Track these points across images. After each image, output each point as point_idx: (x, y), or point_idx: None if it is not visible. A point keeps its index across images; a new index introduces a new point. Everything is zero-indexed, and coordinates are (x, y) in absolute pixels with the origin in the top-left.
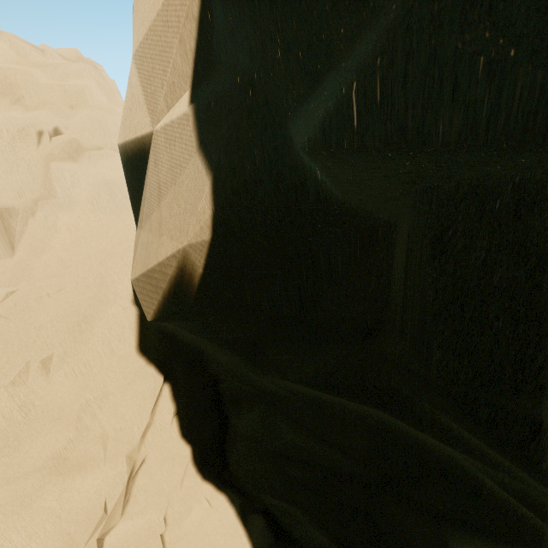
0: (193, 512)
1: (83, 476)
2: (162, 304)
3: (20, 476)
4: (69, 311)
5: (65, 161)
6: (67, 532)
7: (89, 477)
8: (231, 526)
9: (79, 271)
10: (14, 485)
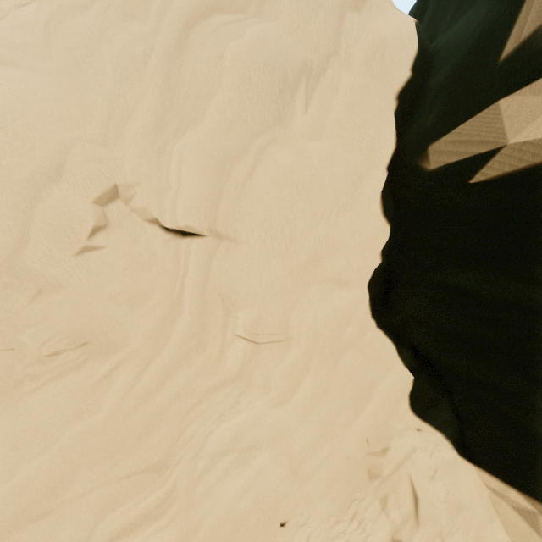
0: (366, 335)
1: (347, 291)
2: (529, 167)
3: (322, 281)
4: (351, 169)
5: (353, 12)
6: (338, 320)
7: (349, 292)
8: (390, 349)
9: (355, 134)
10: (321, 285)
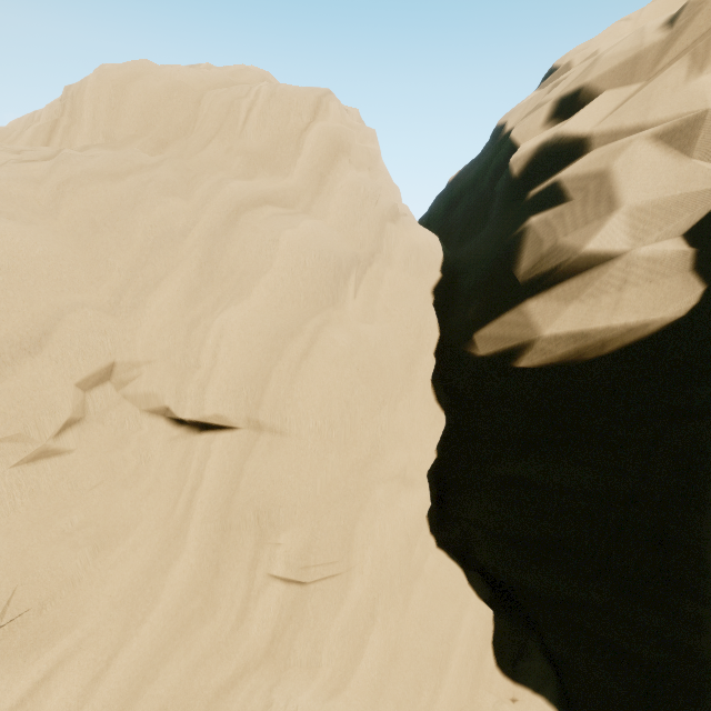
0: (428, 559)
1: (413, 492)
2: (565, 353)
3: (388, 479)
4: (404, 353)
5: (391, 222)
6: (407, 533)
7: (415, 494)
8: (458, 576)
9: (403, 320)
10: (387, 485)
